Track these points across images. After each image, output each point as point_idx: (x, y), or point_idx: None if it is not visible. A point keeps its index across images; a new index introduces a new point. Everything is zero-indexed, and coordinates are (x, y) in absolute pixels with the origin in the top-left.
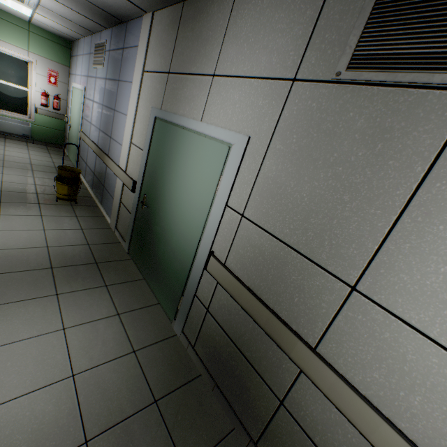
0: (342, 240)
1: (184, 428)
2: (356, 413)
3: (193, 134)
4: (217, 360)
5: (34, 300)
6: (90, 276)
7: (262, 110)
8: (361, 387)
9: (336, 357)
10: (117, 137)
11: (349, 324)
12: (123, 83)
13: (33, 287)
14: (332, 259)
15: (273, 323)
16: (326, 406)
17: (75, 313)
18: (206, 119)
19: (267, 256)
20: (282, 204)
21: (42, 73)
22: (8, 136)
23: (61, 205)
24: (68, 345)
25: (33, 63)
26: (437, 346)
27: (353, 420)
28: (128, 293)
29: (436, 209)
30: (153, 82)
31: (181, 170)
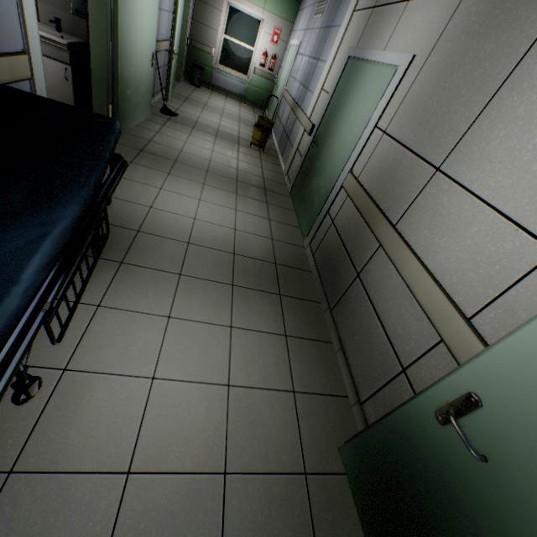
0: (445, 131)
1: (287, 282)
2: (400, 258)
3: (373, 66)
4: (326, 259)
5: (224, 191)
6: (258, 194)
7: (434, 26)
8: (413, 244)
9: (406, 227)
10: (312, 87)
11: (424, 199)
12: (333, 29)
13: (225, 185)
14: (432, 150)
15: (372, 212)
16: (385, 266)
17: (244, 207)
18: (388, 48)
19: (389, 162)
20: (416, 113)
21: (269, 32)
22: (228, 95)
23: (252, 149)
24: (236, 217)
25: (264, 22)
26: (472, 197)
27: (396, 264)
28: (280, 213)
29: (518, 84)
30: (358, 20)
31: (352, 103)
